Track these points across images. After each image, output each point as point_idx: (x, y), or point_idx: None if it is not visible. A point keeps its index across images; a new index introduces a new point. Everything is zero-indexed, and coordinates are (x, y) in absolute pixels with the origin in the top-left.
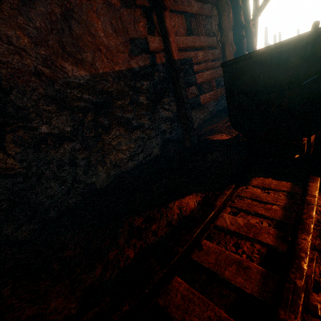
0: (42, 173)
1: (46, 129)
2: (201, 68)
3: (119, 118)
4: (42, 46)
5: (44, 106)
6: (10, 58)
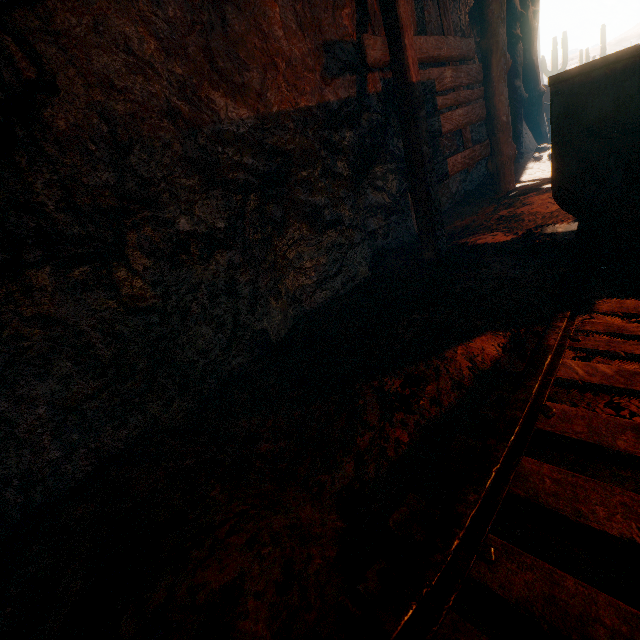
0: (186, 309)
1: (186, 224)
2: (448, 102)
3: (300, 204)
4: (178, 58)
5: (182, 178)
6: (130, 81)
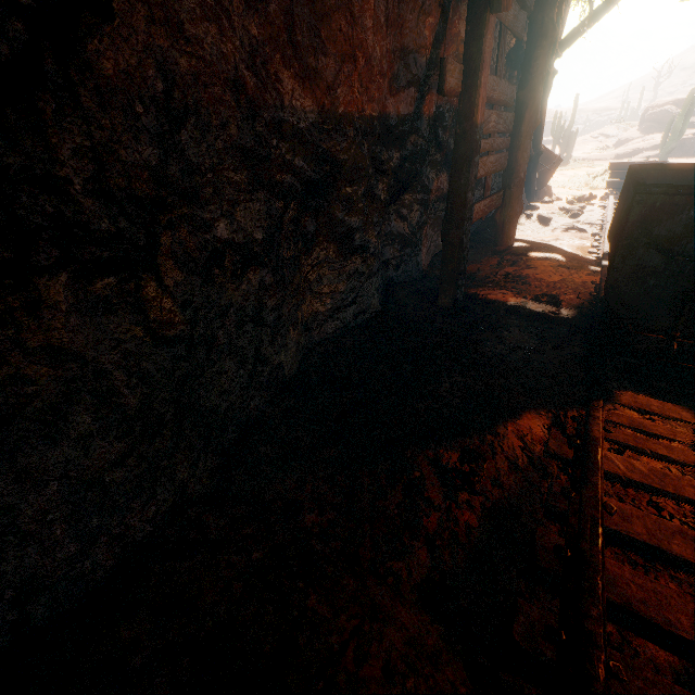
0: (212, 338)
1: (225, 229)
2: (487, 147)
3: (335, 222)
4: (257, 13)
5: (231, 170)
6: (202, 29)
